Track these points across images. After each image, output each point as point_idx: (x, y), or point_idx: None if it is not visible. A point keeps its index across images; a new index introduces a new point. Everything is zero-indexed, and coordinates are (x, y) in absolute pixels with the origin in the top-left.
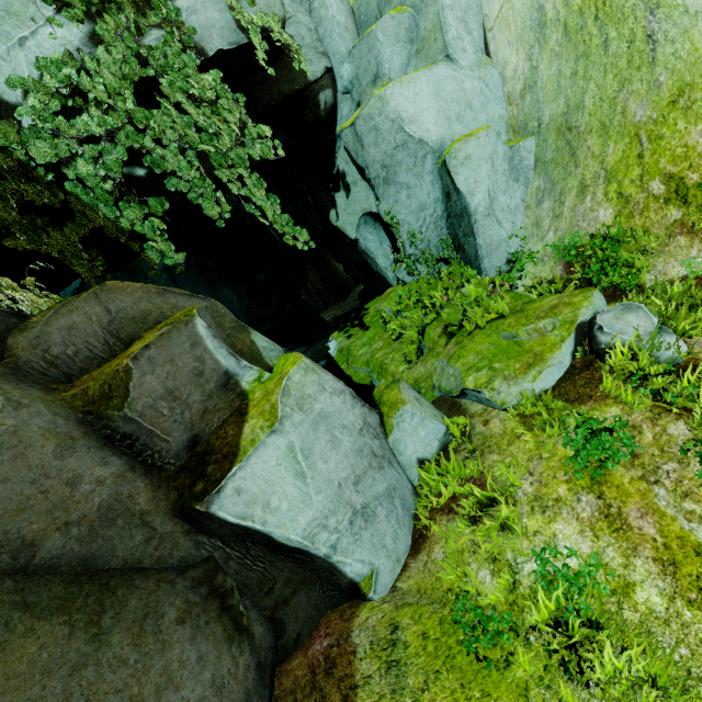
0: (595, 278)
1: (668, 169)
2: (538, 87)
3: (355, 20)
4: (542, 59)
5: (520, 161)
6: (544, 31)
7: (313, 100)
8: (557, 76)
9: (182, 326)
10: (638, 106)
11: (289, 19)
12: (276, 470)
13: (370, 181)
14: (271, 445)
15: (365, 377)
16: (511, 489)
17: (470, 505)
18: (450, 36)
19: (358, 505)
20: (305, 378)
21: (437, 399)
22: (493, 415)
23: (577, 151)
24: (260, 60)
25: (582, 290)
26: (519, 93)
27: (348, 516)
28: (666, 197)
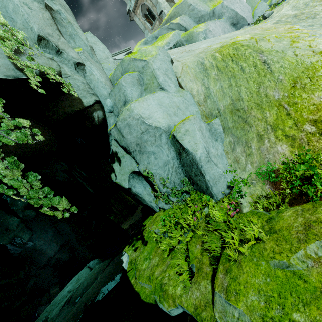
0: (307, 191)
1: (311, 117)
2: (212, 95)
3: (112, 83)
4: (210, 83)
5: (215, 130)
6: (207, 72)
7: (89, 116)
8: (221, 88)
9: None
10: (274, 92)
11: (68, 77)
12: None
13: (131, 154)
14: None
15: (150, 294)
16: None
17: None
18: (160, 80)
19: None
20: None
21: None
22: None
23: (247, 119)
24: (31, 84)
25: (313, 204)
26: (203, 100)
27: None
28: (319, 132)
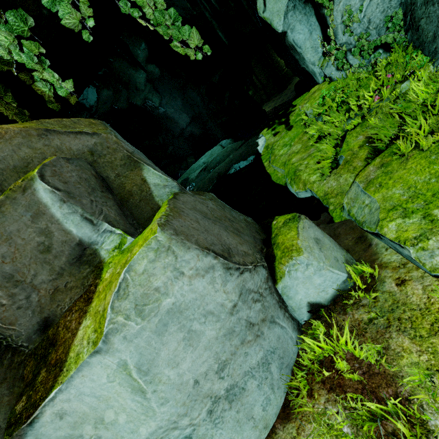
0: None
1: None
2: None
3: None
4: None
5: None
6: None
7: None
8: None
9: (18, 194)
10: None
11: None
12: (109, 385)
13: None
14: (97, 365)
15: (282, 178)
16: (424, 416)
17: (358, 396)
18: None
19: (221, 391)
20: (154, 265)
21: (344, 222)
22: (413, 275)
23: None
24: None
25: None
26: None
27: (206, 408)
28: None
